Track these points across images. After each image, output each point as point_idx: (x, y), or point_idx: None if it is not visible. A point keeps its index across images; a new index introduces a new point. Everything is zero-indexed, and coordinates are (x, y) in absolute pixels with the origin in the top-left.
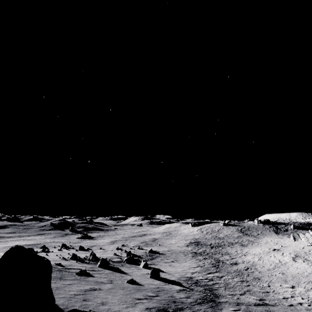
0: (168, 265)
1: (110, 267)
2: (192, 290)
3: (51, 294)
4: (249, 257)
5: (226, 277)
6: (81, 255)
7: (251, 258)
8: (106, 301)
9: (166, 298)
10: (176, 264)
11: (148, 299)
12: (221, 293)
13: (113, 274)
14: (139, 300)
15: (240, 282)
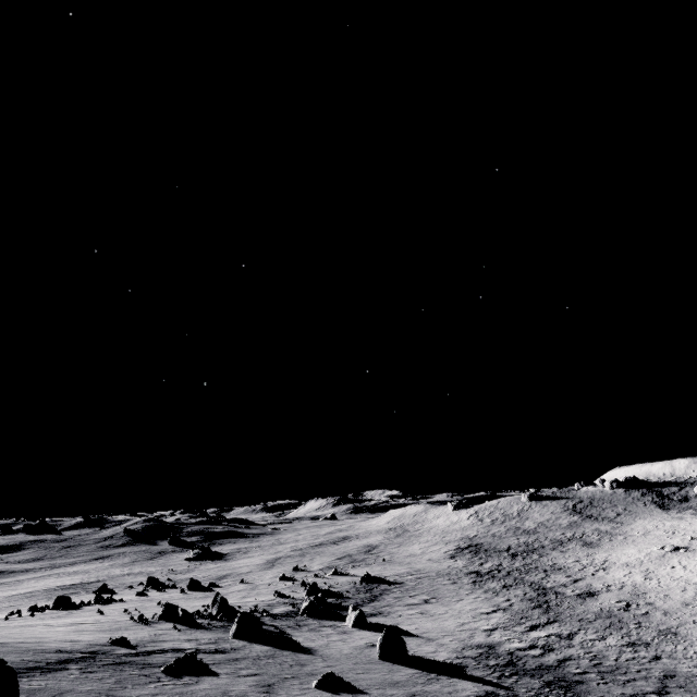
0: (419, 613)
1: (266, 636)
2: (513, 692)
3: None
4: (617, 574)
5: (583, 636)
6: (192, 605)
7: (623, 575)
8: None
9: None
10: (438, 610)
11: None
12: (599, 694)
13: (274, 657)
14: None
15: (627, 647)
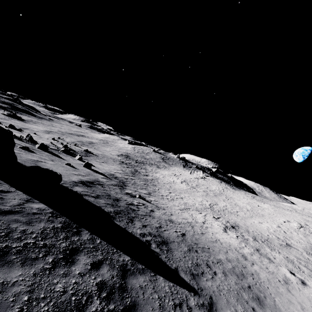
0: (99, 164)
1: (49, 151)
2: (111, 180)
3: (14, 154)
4: (157, 175)
5: (136, 180)
6: (15, 133)
7: (158, 175)
8: (52, 169)
9: (93, 178)
10: (105, 165)
11: (81, 176)
12: (129, 185)
13: (52, 156)
14: (75, 175)
15: (143, 184)
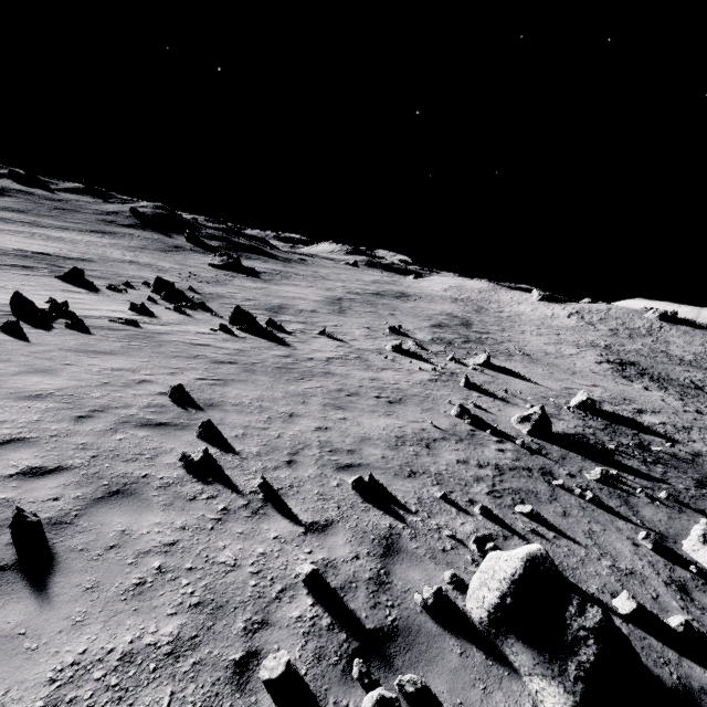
0: None
1: None
2: None
3: None
4: None
5: None
6: (286, 429)
7: None
8: None
9: None
10: None
11: None
12: None
13: None
14: None
15: None
